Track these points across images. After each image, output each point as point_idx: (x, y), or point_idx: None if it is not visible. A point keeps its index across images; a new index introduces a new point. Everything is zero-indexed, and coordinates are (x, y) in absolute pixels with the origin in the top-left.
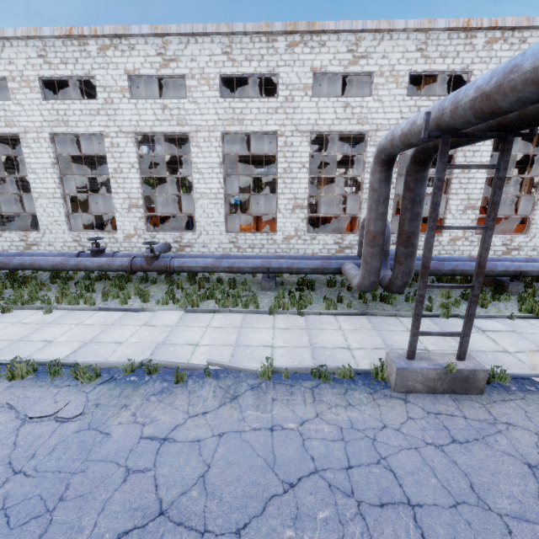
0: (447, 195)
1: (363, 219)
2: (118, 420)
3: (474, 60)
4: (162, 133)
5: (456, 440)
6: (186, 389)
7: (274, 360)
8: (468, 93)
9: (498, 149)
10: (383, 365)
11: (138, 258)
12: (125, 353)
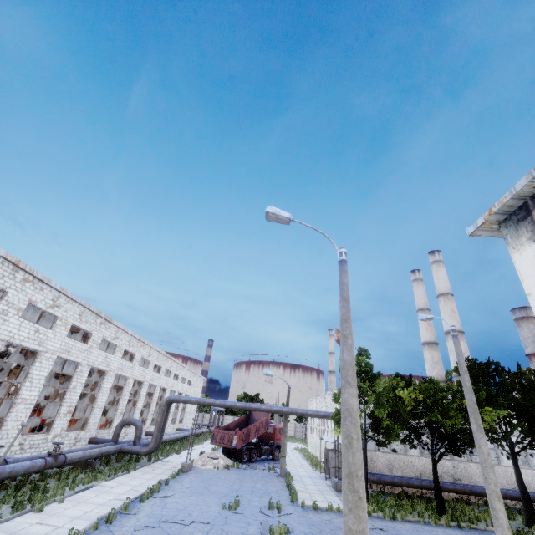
0: (117, 406)
1: (124, 421)
2: (179, 490)
3: (137, 350)
4: (23, 346)
5: (202, 473)
6: (171, 485)
7: (164, 477)
8: (207, 401)
9: None
10: (183, 466)
11: (48, 458)
12: (141, 489)
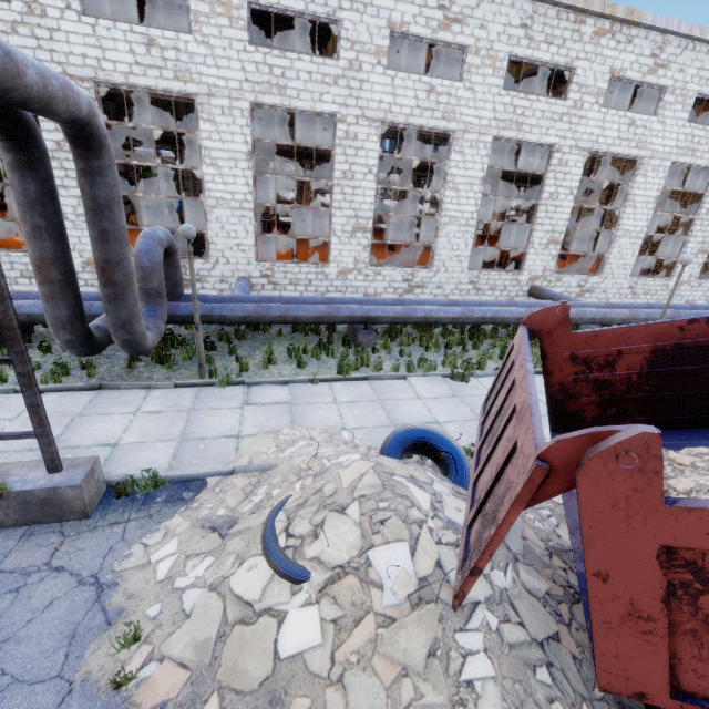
0: (330, 210)
1: None
2: None
3: (343, 3)
4: None
5: None
6: None
7: None
8: None
9: (493, 159)
10: None
11: None
12: None
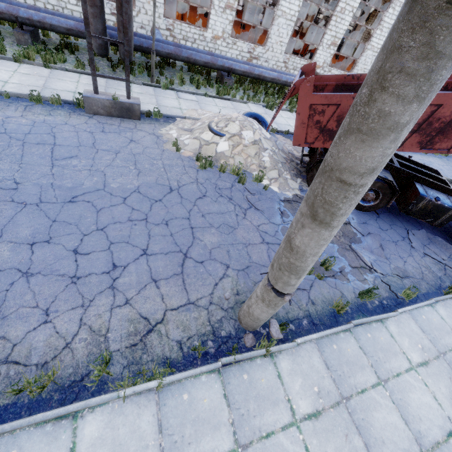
0: None
1: None
2: None
3: None
4: None
5: (104, 132)
6: None
7: (4, 89)
8: None
9: None
10: (80, 97)
11: None
12: None
